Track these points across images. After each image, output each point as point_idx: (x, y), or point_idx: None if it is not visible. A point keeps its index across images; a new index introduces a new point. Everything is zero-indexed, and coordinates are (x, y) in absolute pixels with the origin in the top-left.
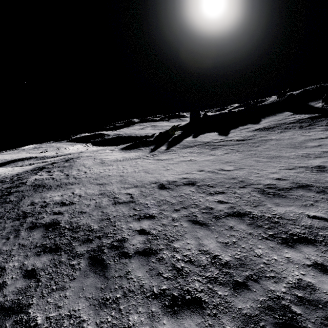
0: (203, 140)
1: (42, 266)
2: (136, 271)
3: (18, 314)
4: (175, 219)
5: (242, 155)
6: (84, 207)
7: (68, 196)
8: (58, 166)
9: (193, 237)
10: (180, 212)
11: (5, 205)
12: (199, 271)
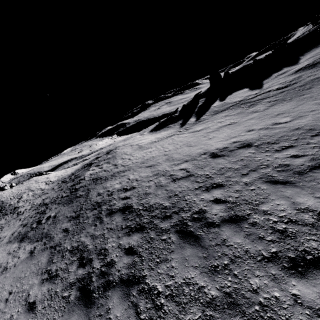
0: (234, 100)
1: (137, 243)
2: (232, 238)
3: (138, 284)
4: (247, 183)
5: (293, 103)
6: (146, 189)
7: (126, 182)
8: (103, 159)
9: (280, 197)
10: (250, 176)
11: (78, 199)
12: (308, 230)
